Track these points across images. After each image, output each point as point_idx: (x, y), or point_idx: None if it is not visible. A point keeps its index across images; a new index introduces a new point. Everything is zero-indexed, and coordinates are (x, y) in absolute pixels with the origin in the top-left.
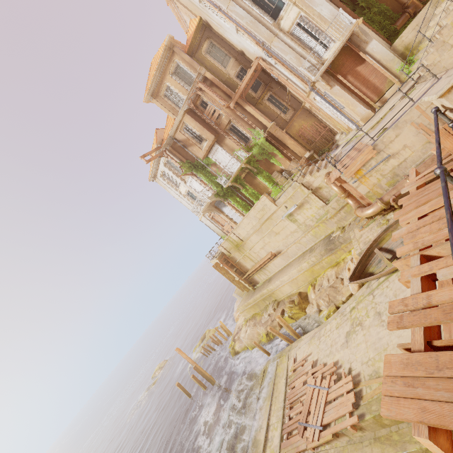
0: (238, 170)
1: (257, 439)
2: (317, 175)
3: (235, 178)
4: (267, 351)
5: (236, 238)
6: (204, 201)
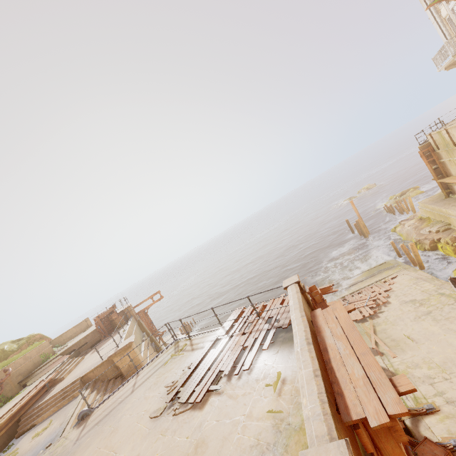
0: None
1: (341, 286)
2: None
3: None
4: (399, 254)
5: (448, 138)
6: (448, 56)
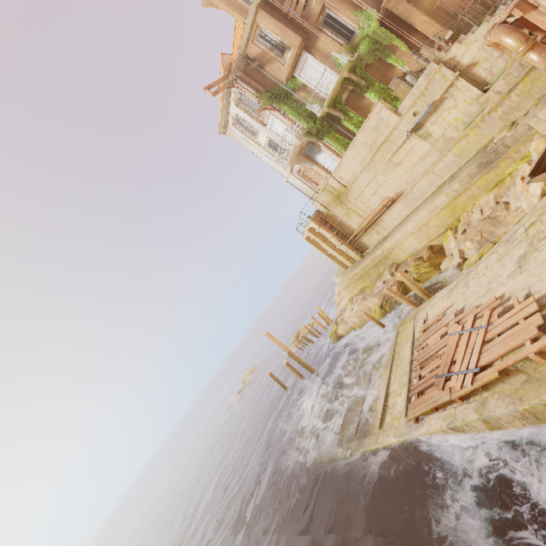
0: (337, 83)
1: (372, 409)
2: (471, 40)
3: (333, 101)
4: (382, 323)
5: (337, 184)
6: (290, 144)
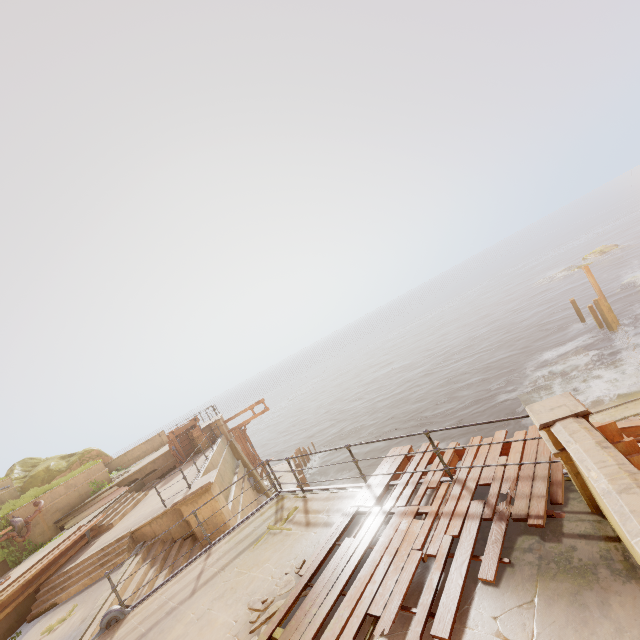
0: None
1: None
2: None
3: None
4: None
5: None
6: None
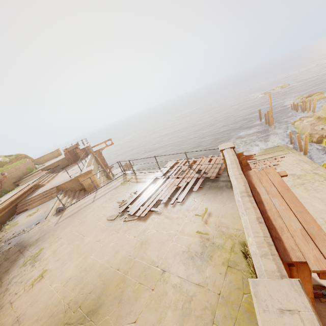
0: None
1: None
2: None
3: None
4: (292, 141)
5: None
6: None
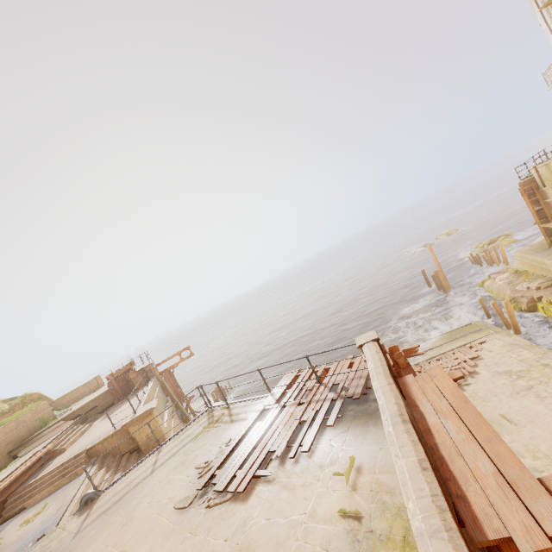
0: None
1: None
2: None
3: None
4: (488, 314)
5: None
6: None
